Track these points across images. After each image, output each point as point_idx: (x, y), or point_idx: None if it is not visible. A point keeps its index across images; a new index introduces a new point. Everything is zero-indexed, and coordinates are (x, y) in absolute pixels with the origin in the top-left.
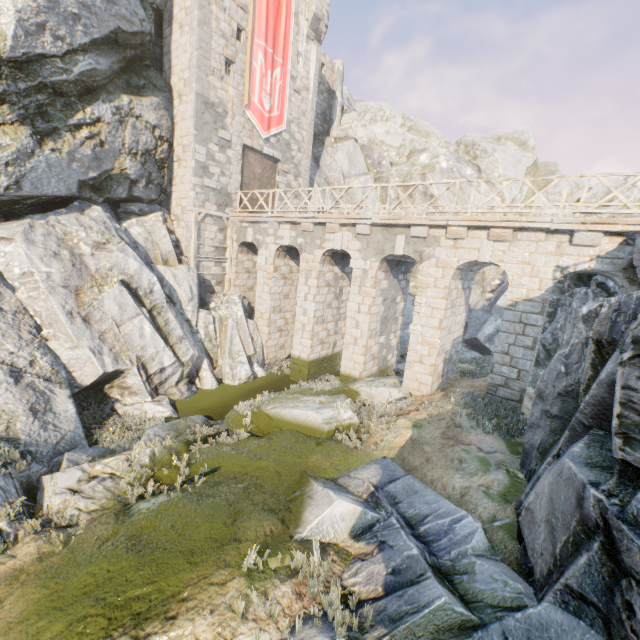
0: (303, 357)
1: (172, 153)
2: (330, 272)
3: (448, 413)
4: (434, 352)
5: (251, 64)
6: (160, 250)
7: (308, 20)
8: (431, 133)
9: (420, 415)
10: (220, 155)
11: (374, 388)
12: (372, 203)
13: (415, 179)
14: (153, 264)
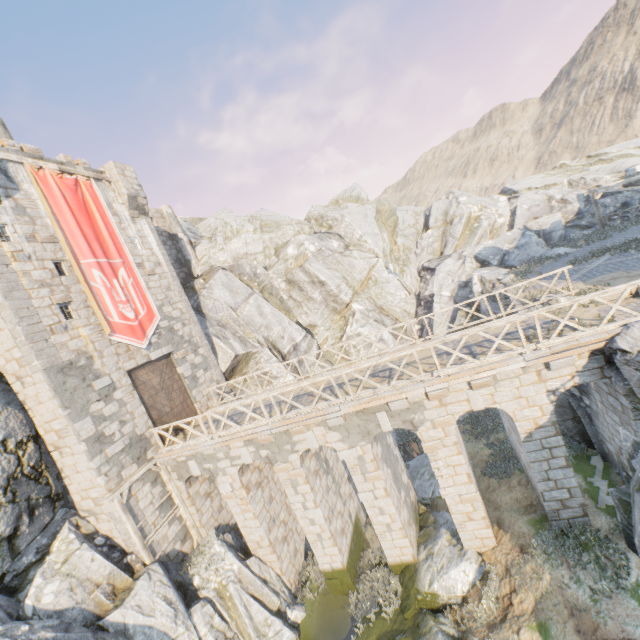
0: (337, 567)
1: (42, 445)
2: (311, 459)
3: (554, 588)
4: (479, 505)
5: (90, 287)
6: (96, 583)
7: (124, 203)
8: (280, 221)
9: (526, 602)
10: (109, 407)
11: (445, 576)
12: (274, 317)
13: (296, 273)
14: (101, 621)
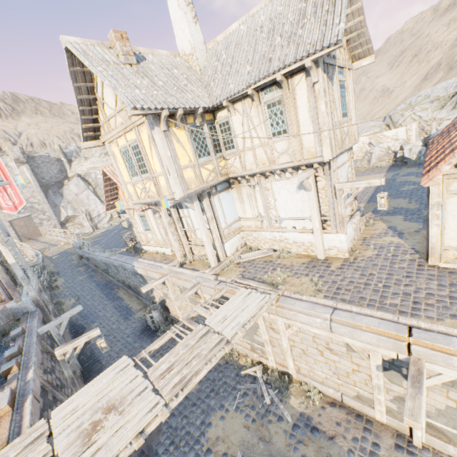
0: None
1: None
2: None
3: None
4: None
5: None
6: None
7: (14, 162)
8: None
9: None
10: (0, 230)
11: None
12: (93, 201)
13: None
14: None
